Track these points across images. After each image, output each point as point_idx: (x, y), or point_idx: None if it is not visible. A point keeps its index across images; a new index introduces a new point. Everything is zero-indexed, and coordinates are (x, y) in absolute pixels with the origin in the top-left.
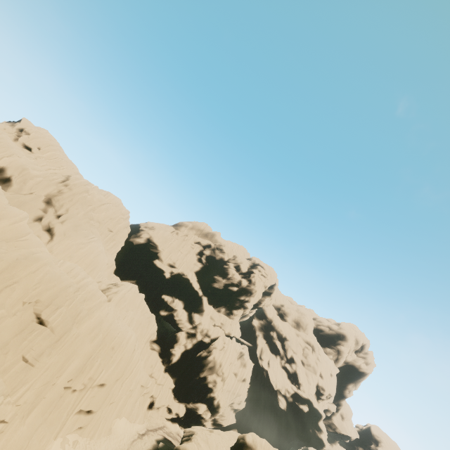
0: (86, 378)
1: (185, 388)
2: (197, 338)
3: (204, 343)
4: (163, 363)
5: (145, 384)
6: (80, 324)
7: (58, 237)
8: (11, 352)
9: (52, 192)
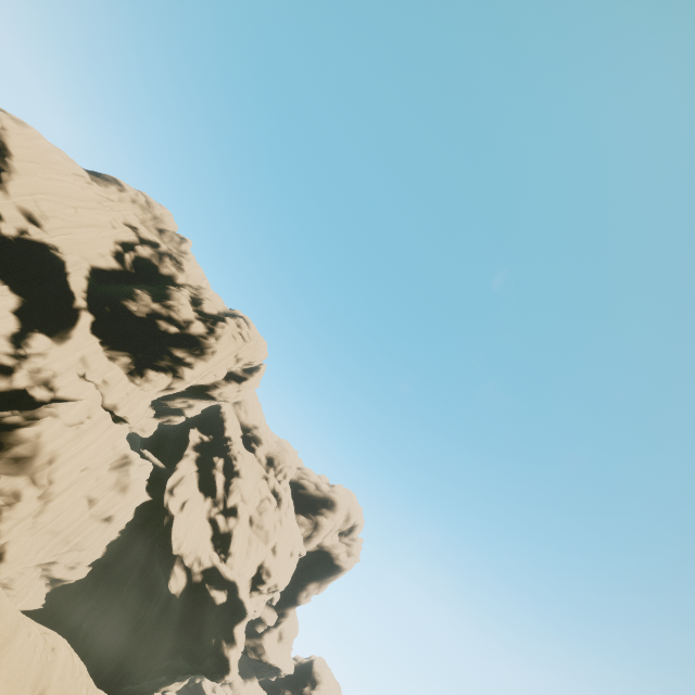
0: None
1: None
2: (15, 381)
3: (29, 399)
4: None
5: None
6: None
7: None
8: None
9: None
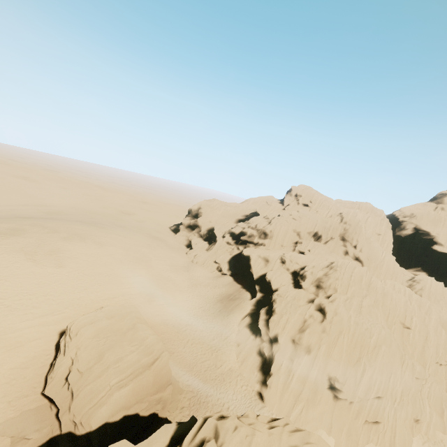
0: (446, 358)
1: None
2: None
3: None
4: None
5: None
6: (429, 326)
7: (365, 262)
8: (408, 346)
9: (341, 232)
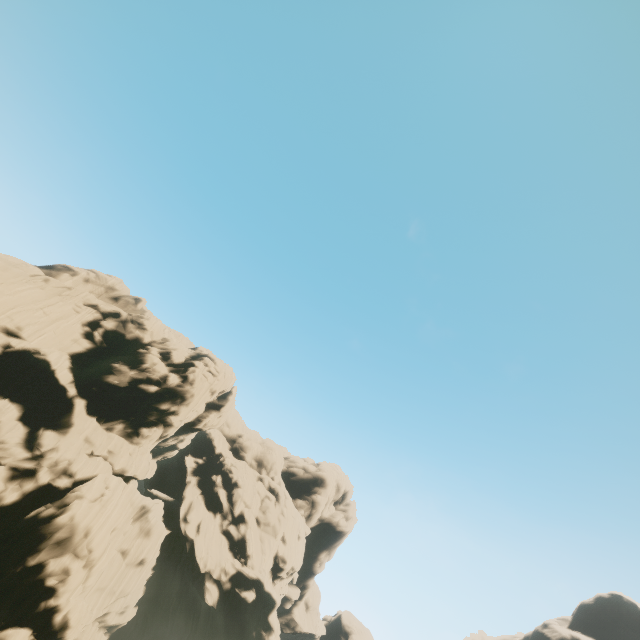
0: None
1: None
2: (39, 479)
3: (54, 490)
4: None
5: None
6: None
7: None
8: None
9: None
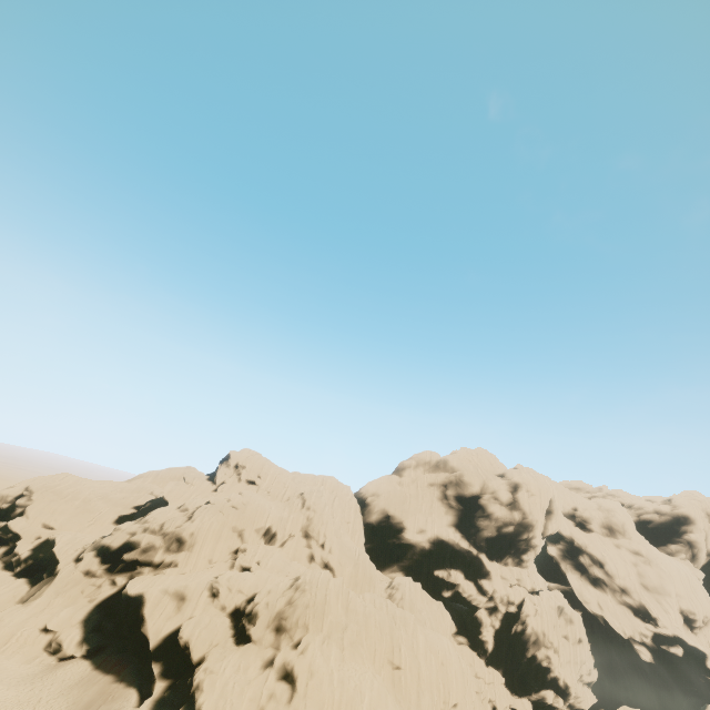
0: (441, 703)
1: (516, 677)
2: (501, 611)
3: (511, 614)
4: (480, 657)
5: (478, 689)
6: (418, 655)
7: (338, 570)
8: (402, 701)
9: (303, 523)
